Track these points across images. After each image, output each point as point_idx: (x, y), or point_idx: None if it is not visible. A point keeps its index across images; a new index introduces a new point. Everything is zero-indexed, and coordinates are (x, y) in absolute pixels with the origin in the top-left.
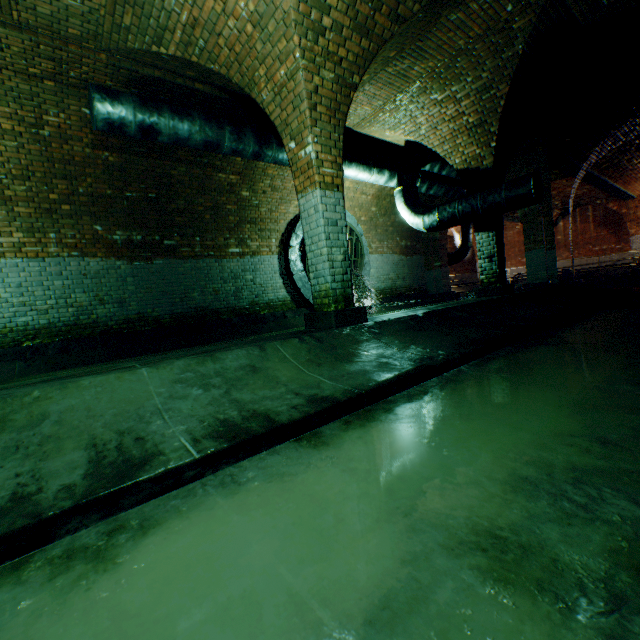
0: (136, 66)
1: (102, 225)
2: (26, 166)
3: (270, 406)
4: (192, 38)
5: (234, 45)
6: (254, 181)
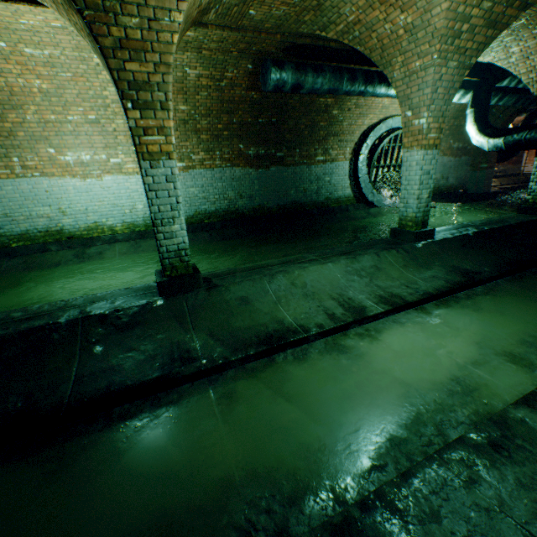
0: (296, 39)
1: (243, 144)
2: (209, 107)
3: (397, 291)
4: (350, 30)
5: (383, 39)
6: (343, 102)
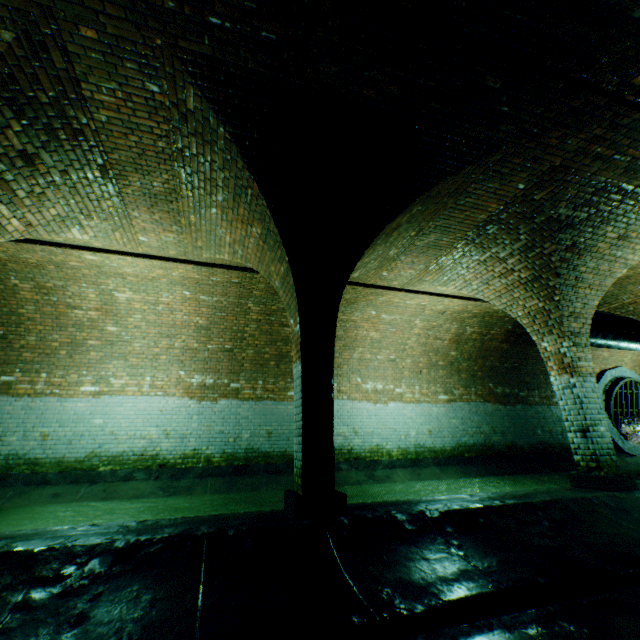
0: None
1: (491, 383)
2: (470, 353)
3: None
4: (624, 306)
5: None
6: None
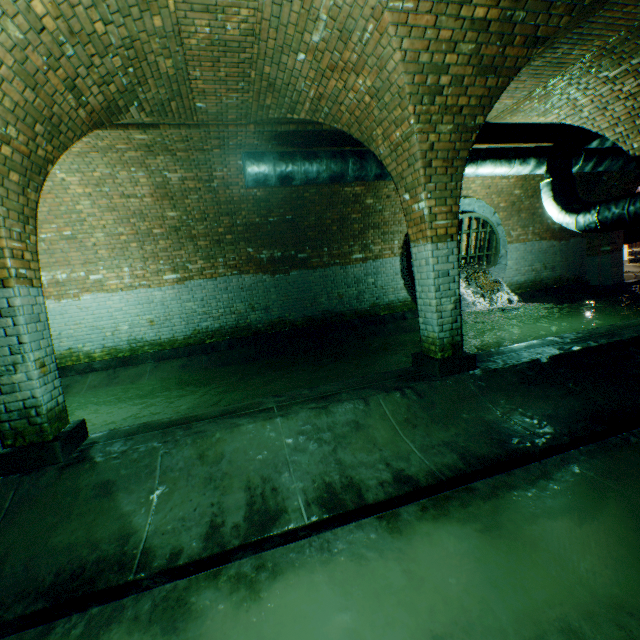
0: (275, 127)
1: (252, 247)
2: (203, 211)
3: (363, 476)
4: (318, 107)
5: (354, 111)
6: (378, 188)
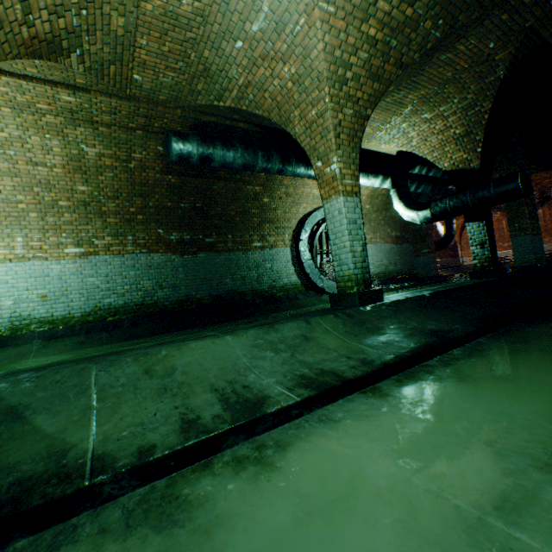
0: (199, 115)
1: (163, 229)
2: (117, 189)
3: (332, 366)
4: (244, 94)
5: (276, 96)
6: (273, 190)
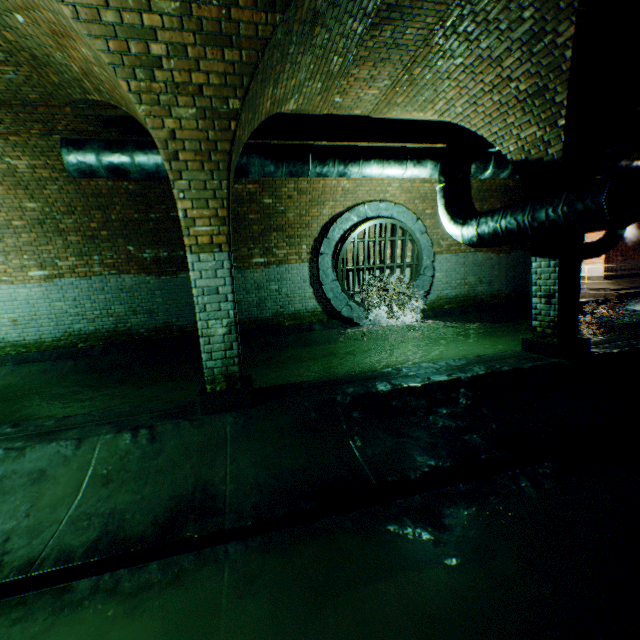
0: (99, 110)
1: (134, 245)
2: (69, 203)
3: None
4: (96, 85)
5: (114, 89)
6: (275, 187)
